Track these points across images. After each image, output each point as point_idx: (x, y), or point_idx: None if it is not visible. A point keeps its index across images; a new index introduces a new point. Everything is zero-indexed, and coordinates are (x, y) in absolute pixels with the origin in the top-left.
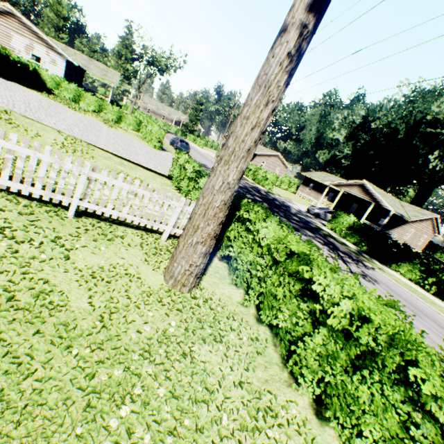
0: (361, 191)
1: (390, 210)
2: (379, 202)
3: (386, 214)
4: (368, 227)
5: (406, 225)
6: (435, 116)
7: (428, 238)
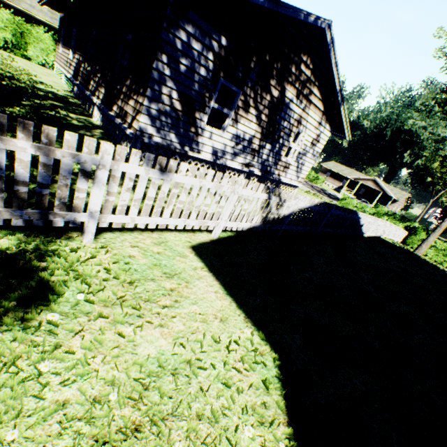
0: (374, 184)
1: (392, 197)
2: (385, 191)
3: (383, 196)
4: (396, 214)
5: (396, 203)
6: (409, 127)
7: (401, 207)
